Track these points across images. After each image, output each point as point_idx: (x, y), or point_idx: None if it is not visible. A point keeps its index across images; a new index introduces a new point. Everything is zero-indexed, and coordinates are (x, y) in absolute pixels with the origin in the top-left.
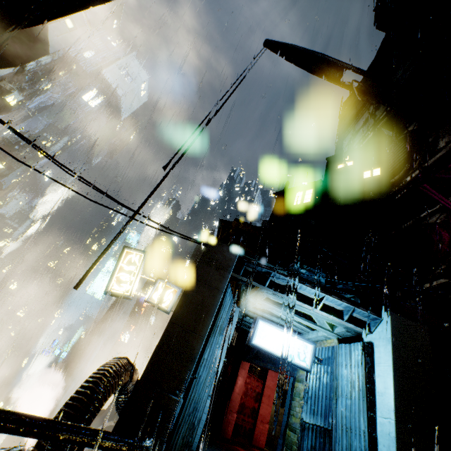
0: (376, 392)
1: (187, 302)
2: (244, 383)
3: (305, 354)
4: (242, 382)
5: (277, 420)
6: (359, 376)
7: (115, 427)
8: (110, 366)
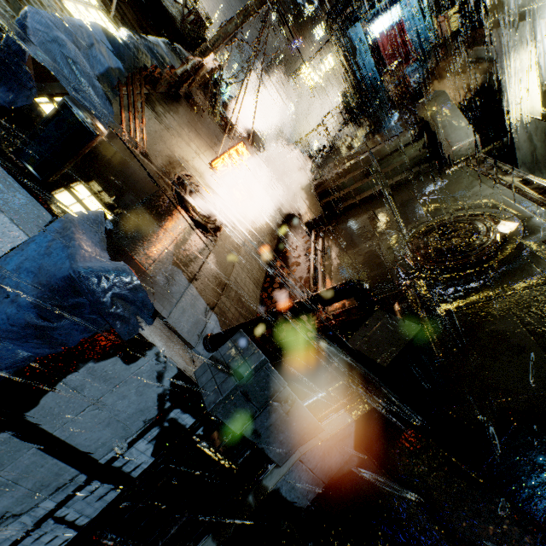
0: (423, 3)
1: (348, 58)
2: (387, 40)
3: (397, 13)
4: (386, 41)
5: None
6: (416, 4)
7: (359, 95)
8: (345, 92)
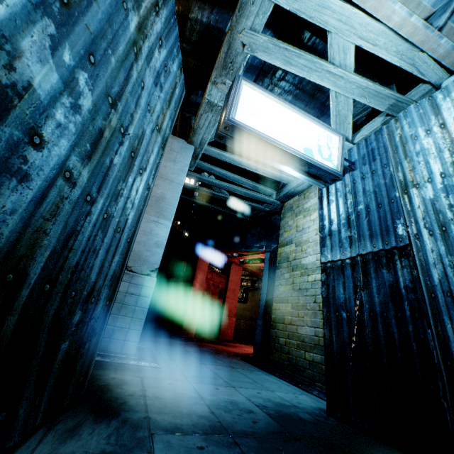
0: None
1: None
2: (205, 278)
3: (330, 151)
4: (203, 276)
5: (241, 315)
6: None
7: None
8: None
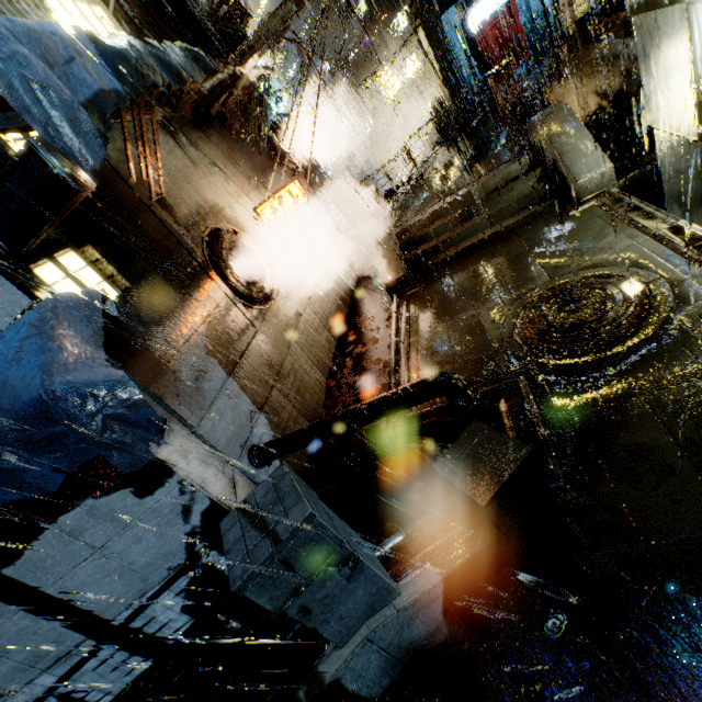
0: None
1: (439, 57)
2: (492, 31)
3: None
4: (490, 31)
5: None
6: None
7: (455, 107)
8: (436, 104)
